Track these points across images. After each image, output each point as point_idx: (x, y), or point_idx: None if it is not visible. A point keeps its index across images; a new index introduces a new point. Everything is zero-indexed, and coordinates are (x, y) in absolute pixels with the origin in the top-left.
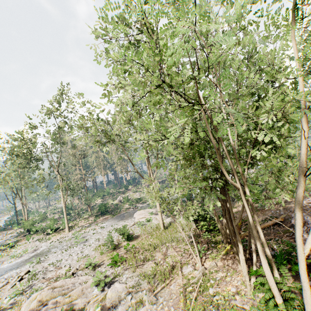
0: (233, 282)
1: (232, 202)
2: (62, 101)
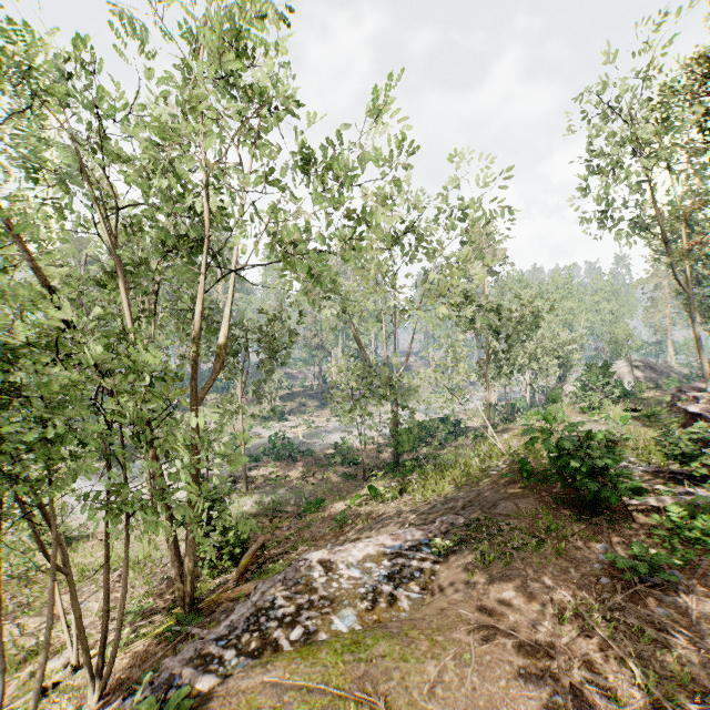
0: None
1: (360, 483)
2: None
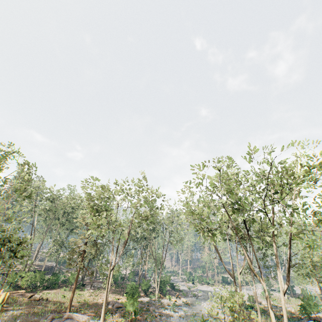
0: None
1: None
2: None
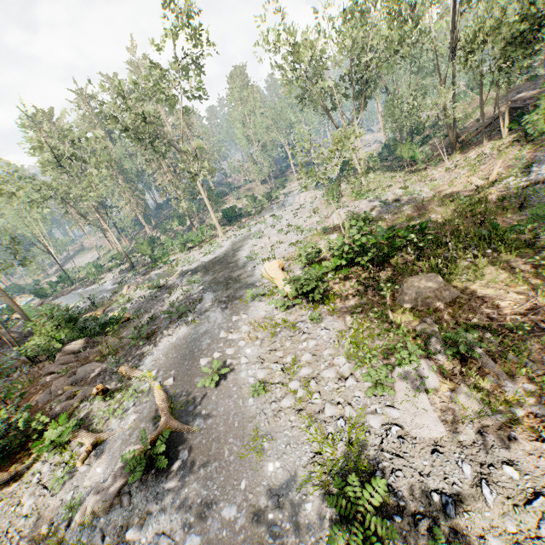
0: (486, 147)
1: None
2: (198, 14)
